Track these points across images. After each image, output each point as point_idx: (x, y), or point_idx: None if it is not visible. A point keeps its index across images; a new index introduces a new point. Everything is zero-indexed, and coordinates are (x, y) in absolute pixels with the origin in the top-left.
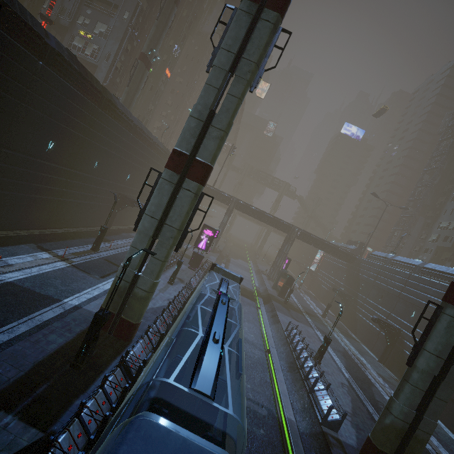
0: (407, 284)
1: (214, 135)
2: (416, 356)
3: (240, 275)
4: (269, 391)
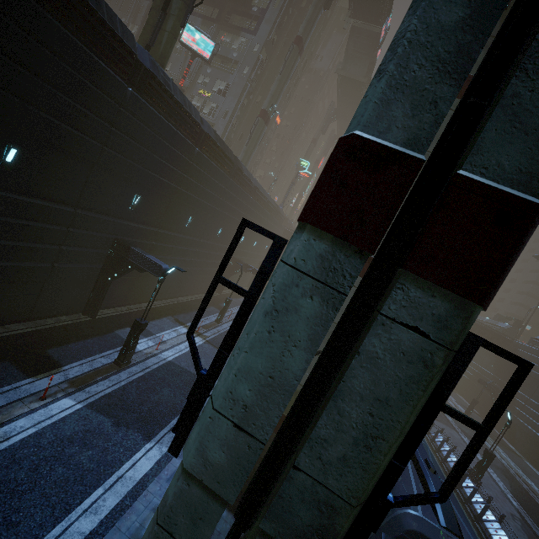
0: None
1: None
2: None
3: None
4: None
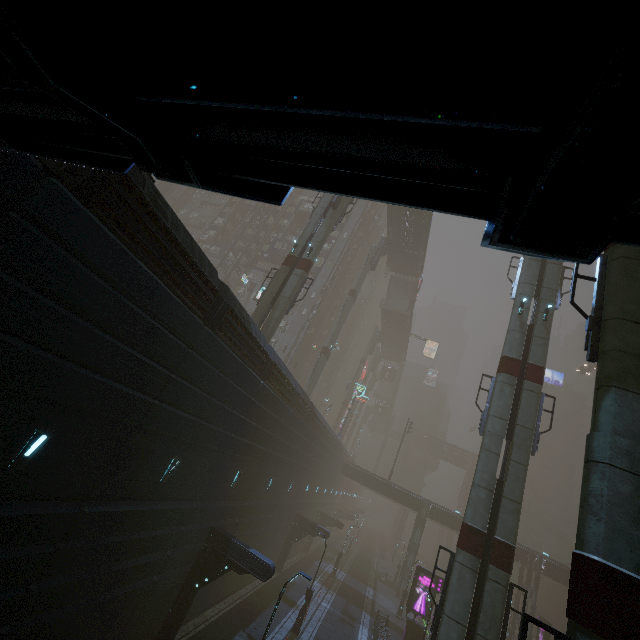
0: None
1: (509, 507)
2: None
3: None
4: None
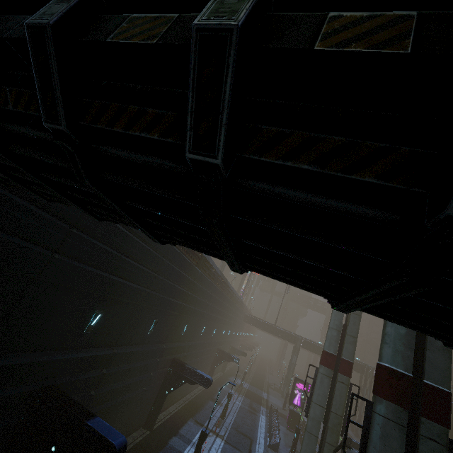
0: None
1: (350, 340)
2: None
3: None
4: None
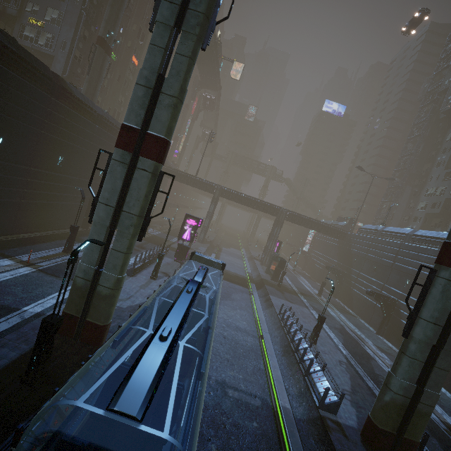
0: (399, 253)
1: (166, 103)
2: (411, 326)
3: (221, 261)
4: (263, 379)
